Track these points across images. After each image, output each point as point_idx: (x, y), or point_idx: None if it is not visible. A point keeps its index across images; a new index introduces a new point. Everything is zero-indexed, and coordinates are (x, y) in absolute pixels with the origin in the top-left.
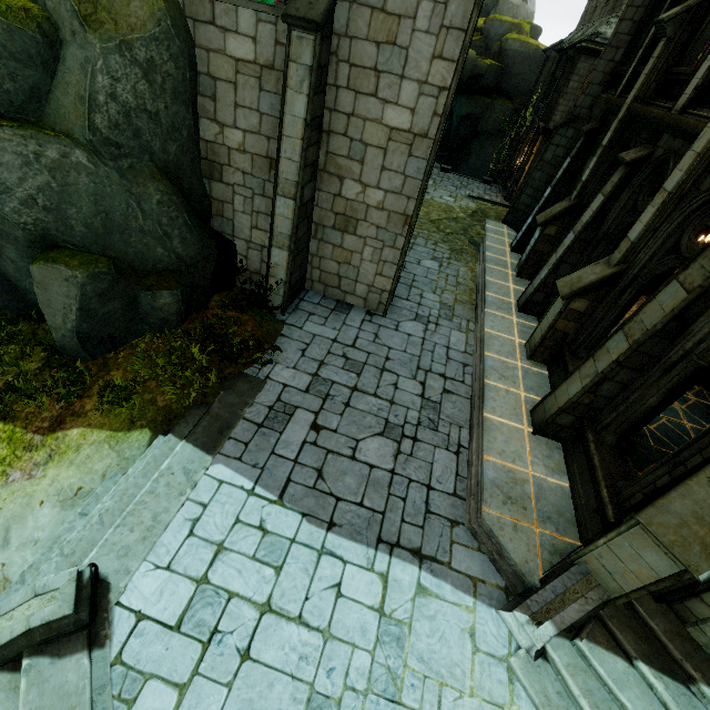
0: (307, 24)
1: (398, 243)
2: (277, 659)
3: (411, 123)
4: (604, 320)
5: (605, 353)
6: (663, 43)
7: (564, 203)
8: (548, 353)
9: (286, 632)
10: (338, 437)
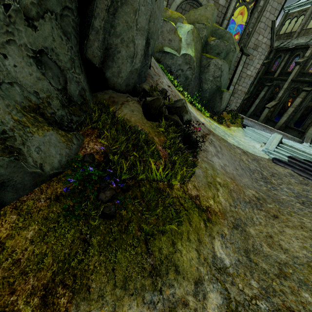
0: (247, 55)
1: (241, 98)
2: (295, 145)
3: (250, 74)
4: (276, 111)
5: (288, 111)
6: (264, 66)
7: (247, 96)
8: (265, 121)
9: (292, 143)
10: (261, 129)
